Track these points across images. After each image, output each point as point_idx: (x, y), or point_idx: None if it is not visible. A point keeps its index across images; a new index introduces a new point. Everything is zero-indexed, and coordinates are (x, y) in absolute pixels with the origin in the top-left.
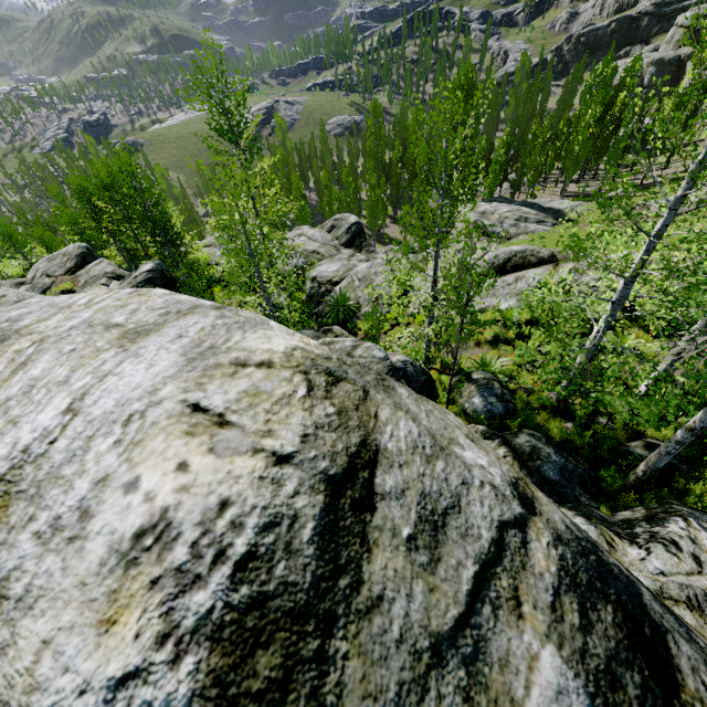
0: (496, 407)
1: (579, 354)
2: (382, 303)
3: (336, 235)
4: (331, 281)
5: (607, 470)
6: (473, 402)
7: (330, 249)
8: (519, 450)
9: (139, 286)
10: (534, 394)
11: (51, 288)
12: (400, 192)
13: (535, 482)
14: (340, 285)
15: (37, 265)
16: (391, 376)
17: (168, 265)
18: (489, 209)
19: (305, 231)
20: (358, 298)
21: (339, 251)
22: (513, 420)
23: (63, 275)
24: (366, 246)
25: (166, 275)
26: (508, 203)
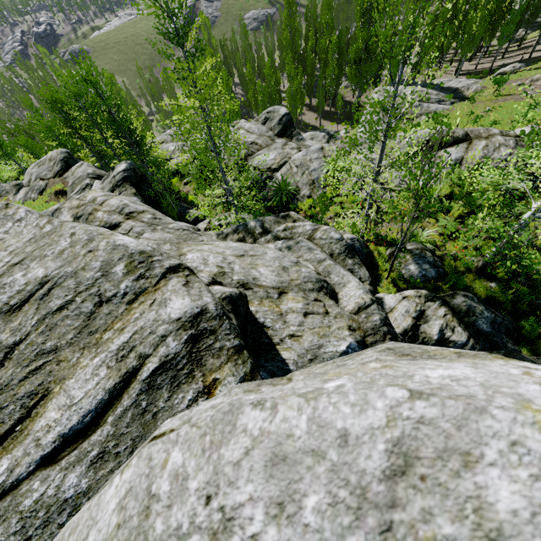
0: (430, 272)
1: (527, 231)
2: (318, 186)
3: (270, 127)
4: (271, 168)
5: (527, 320)
6: (409, 269)
7: (266, 139)
8: (457, 309)
9: (118, 184)
10: (457, 259)
11: (46, 190)
12: (314, 81)
13: (471, 334)
14: (280, 172)
15: (29, 170)
16: (347, 253)
17: (135, 163)
18: None
19: (243, 124)
20: (297, 183)
21: (274, 141)
22: (444, 282)
23: (53, 178)
24: (295, 135)
25: (138, 173)
26: (411, 85)
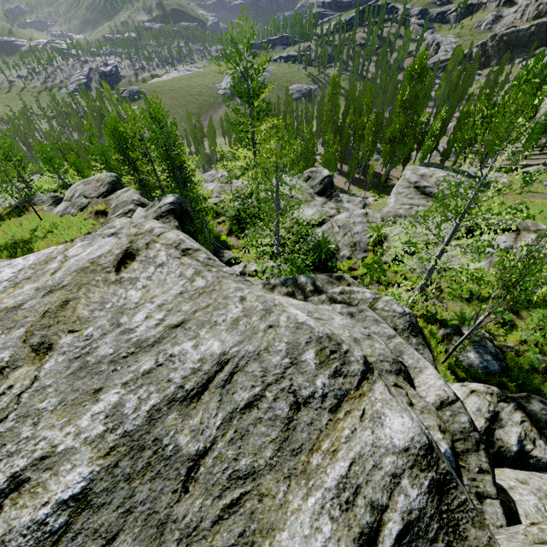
0: (492, 364)
1: None
2: (359, 249)
3: (311, 185)
4: (309, 223)
5: None
6: (468, 357)
7: (307, 195)
8: (535, 416)
9: (163, 215)
10: (518, 354)
11: (87, 207)
12: (347, 150)
13: None
14: (321, 229)
15: (74, 186)
16: (411, 331)
17: None
18: (428, 172)
19: (285, 178)
20: (337, 242)
21: (314, 198)
22: (509, 379)
23: (97, 197)
24: (335, 196)
25: (183, 207)
26: (442, 169)
